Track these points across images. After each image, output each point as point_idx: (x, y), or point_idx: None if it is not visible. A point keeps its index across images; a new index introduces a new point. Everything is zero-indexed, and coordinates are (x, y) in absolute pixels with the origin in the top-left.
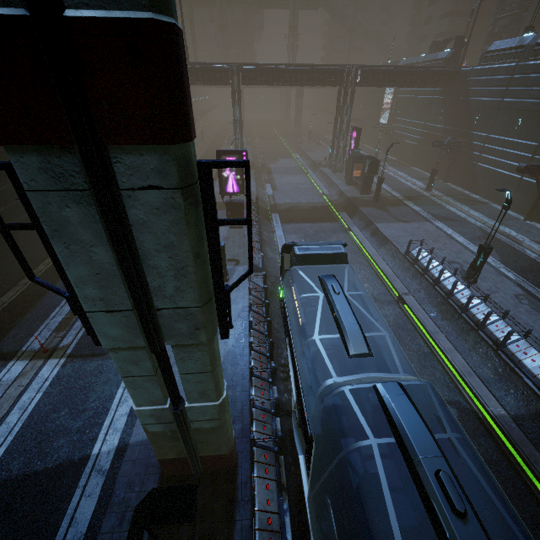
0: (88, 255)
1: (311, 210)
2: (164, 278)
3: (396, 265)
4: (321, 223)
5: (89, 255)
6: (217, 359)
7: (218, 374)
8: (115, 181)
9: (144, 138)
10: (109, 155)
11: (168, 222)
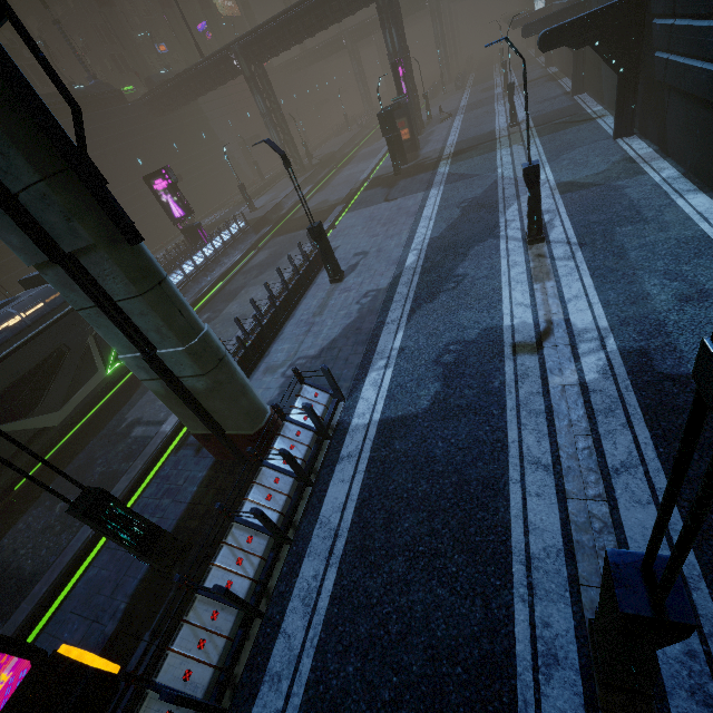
0: None
1: (326, 210)
2: None
3: None
4: None
5: None
6: None
7: None
8: None
9: None
10: None
11: None
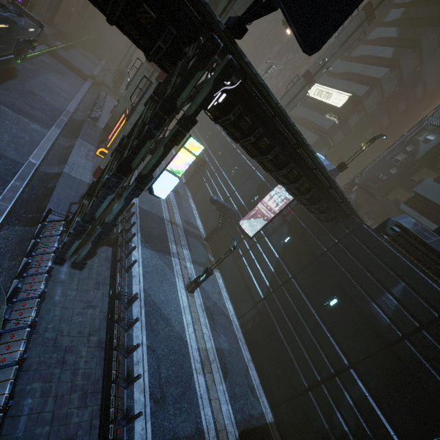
0: None
1: (77, 69)
2: None
3: (91, 98)
4: (75, 73)
5: None
6: None
7: None
8: None
9: None
10: None
11: None
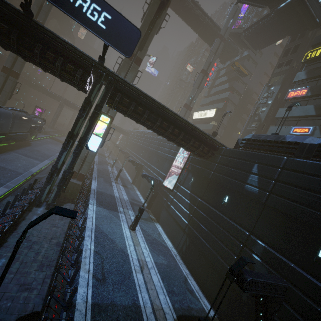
0: (0, 81)
1: None
2: (6, 87)
3: None
4: None
5: (0, 81)
6: (5, 102)
7: (4, 104)
8: (8, 78)
9: (13, 77)
10: (9, 76)
11: (11, 83)
